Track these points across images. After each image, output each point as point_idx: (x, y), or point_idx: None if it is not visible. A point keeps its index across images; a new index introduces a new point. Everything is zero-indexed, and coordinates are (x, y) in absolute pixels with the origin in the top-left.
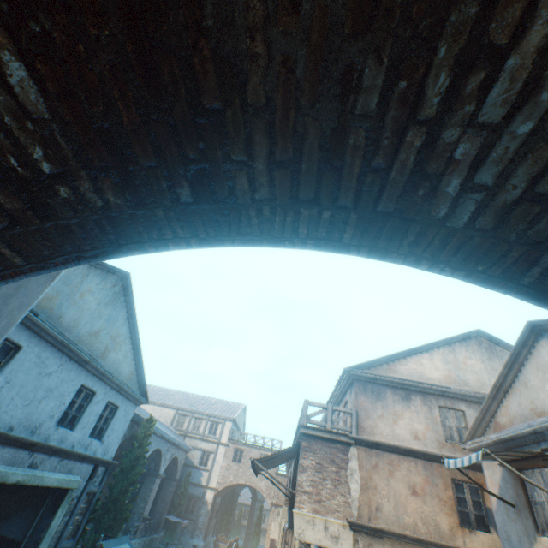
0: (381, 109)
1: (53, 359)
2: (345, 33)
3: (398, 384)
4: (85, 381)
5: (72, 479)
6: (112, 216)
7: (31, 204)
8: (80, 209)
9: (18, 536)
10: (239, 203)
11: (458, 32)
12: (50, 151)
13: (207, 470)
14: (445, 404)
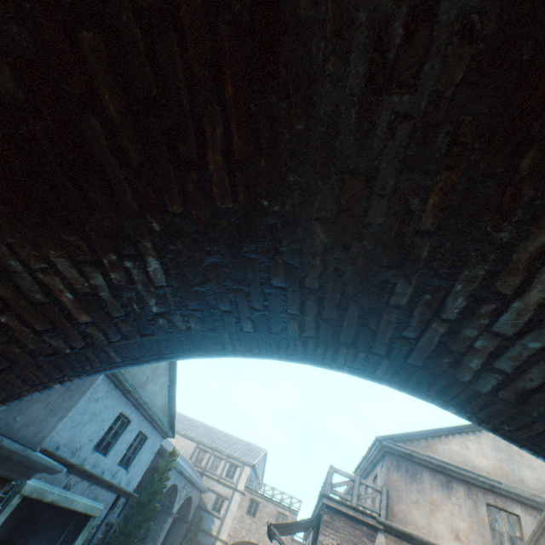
0: (410, 305)
1: (102, 385)
2: (382, 264)
3: (437, 467)
4: (124, 409)
5: (96, 506)
6: (190, 335)
7: (138, 327)
8: (170, 330)
9: None
10: (289, 336)
11: (470, 280)
12: (160, 301)
13: (219, 518)
14: (495, 502)
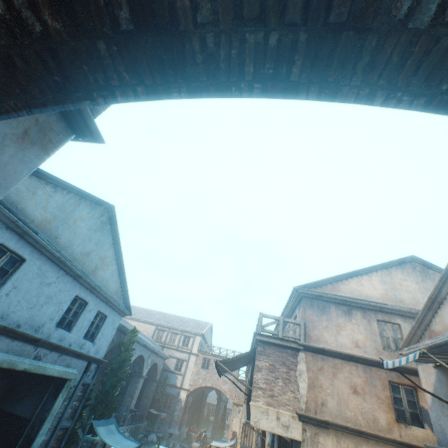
0: None
1: (52, 272)
2: None
3: (341, 301)
4: (79, 292)
5: (70, 372)
6: (54, 48)
7: None
8: (19, 34)
9: (28, 415)
10: (181, 31)
11: None
12: None
13: (181, 374)
14: (383, 318)
